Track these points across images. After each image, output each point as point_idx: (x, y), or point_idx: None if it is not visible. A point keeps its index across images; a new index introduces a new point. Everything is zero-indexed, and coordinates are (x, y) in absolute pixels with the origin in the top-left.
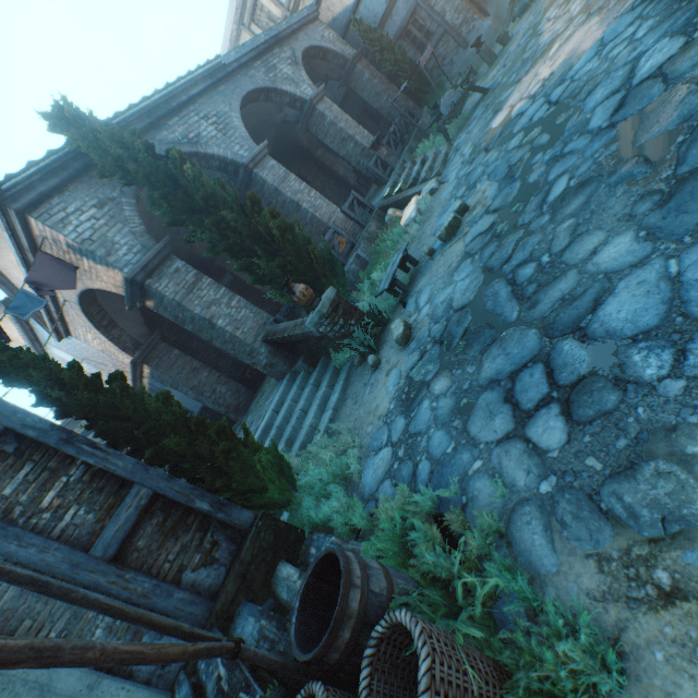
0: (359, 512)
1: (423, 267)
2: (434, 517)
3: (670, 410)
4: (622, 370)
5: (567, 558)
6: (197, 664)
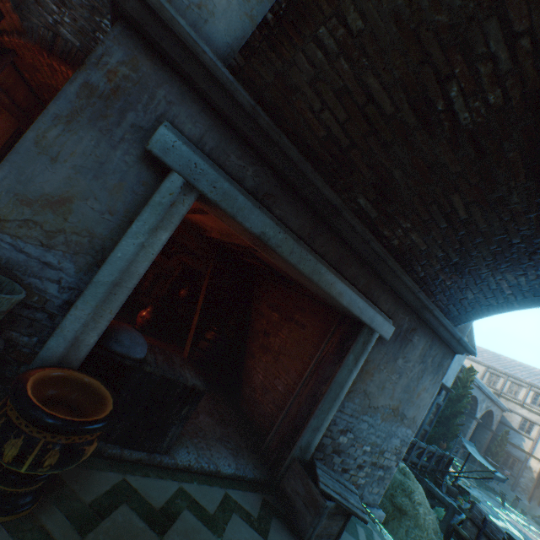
0: None
1: None
2: None
3: None
4: None
5: None
6: None
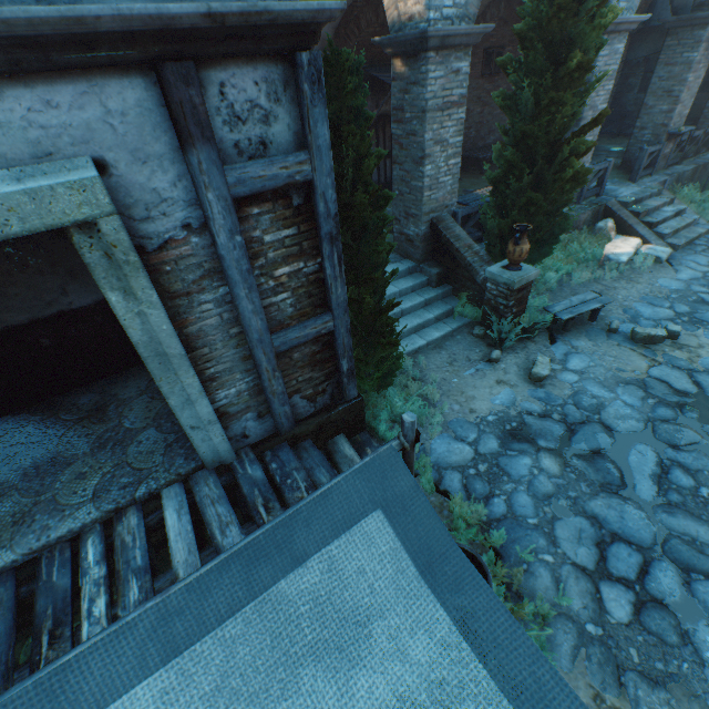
0: (431, 476)
1: (594, 330)
2: (492, 548)
3: (702, 686)
4: (693, 633)
5: (577, 673)
6: (264, 456)
